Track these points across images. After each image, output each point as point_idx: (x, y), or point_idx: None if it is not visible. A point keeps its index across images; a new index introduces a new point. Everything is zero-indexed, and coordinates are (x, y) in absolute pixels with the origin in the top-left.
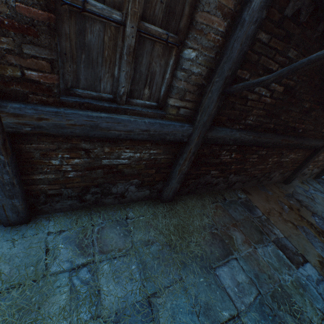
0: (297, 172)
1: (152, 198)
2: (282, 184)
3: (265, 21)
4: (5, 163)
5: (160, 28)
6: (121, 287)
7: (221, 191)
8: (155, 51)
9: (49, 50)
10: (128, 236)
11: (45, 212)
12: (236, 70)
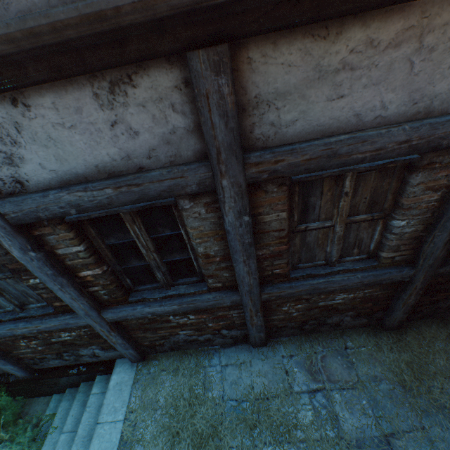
0: None
1: (370, 325)
2: None
3: None
4: (259, 316)
5: (364, 214)
6: (356, 418)
7: None
8: (361, 227)
9: (287, 258)
10: (352, 368)
11: (274, 337)
12: None
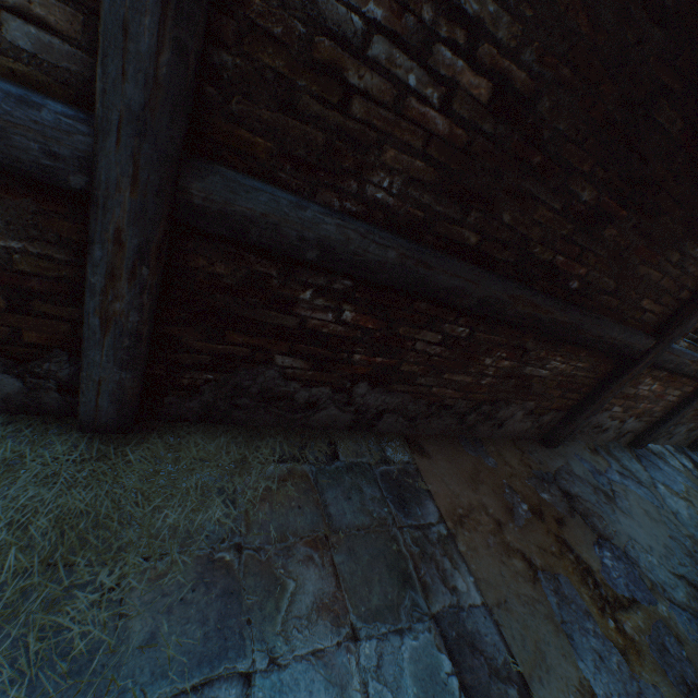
0: (576, 418)
1: (47, 411)
2: (538, 444)
3: None
4: None
5: None
6: None
7: (336, 431)
8: None
9: None
10: None
11: None
12: None
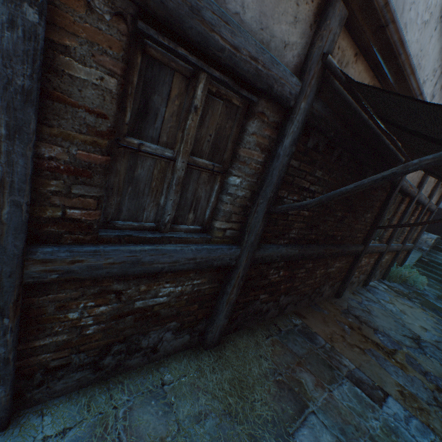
0: (346, 282)
1: (192, 346)
2: (334, 298)
3: (294, 151)
4: (7, 329)
5: (207, 160)
6: None
7: (273, 319)
8: (201, 179)
9: (100, 188)
10: (171, 412)
11: (35, 401)
12: (277, 191)
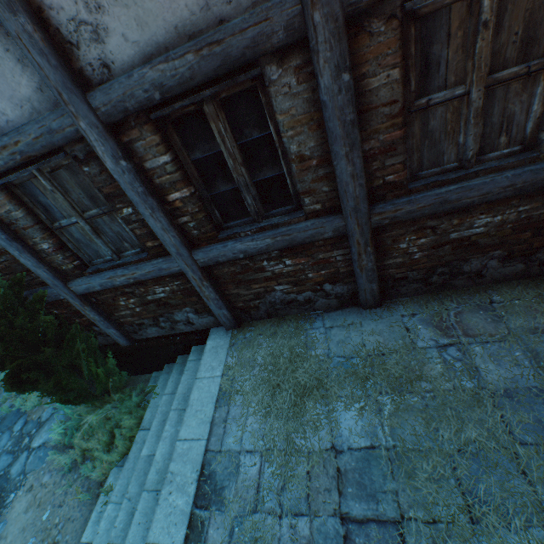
0: None
1: (529, 276)
2: None
3: None
4: (370, 253)
5: (515, 66)
6: (504, 370)
7: None
8: (510, 93)
9: (402, 154)
10: (499, 322)
11: (391, 297)
12: None
